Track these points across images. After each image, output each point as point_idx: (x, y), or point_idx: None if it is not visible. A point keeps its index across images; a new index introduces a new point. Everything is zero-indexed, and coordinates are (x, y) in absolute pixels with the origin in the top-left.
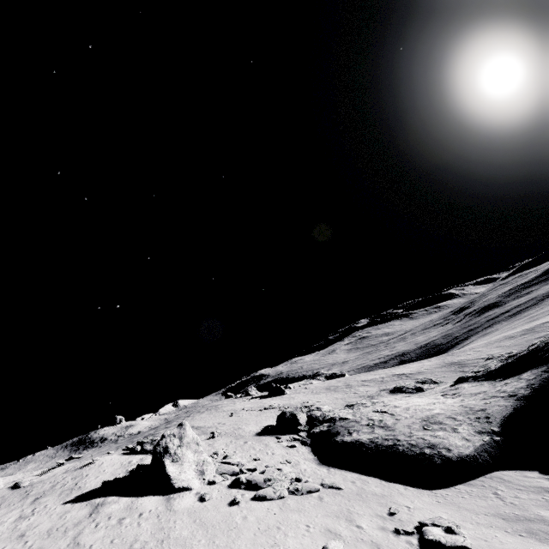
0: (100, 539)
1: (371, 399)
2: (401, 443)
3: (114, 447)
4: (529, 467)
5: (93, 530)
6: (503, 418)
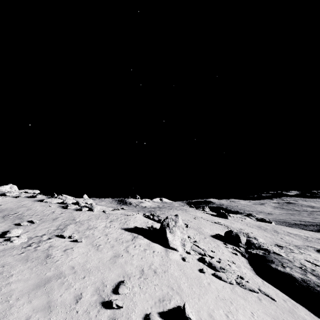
0: (137, 254)
1: (298, 248)
2: None
3: (136, 209)
4: None
5: (133, 248)
6: None
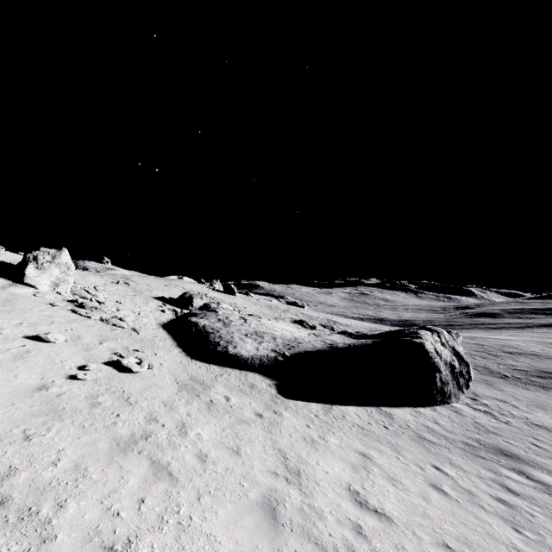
0: None
1: (274, 319)
2: (217, 333)
3: None
4: (278, 380)
5: None
6: (303, 351)
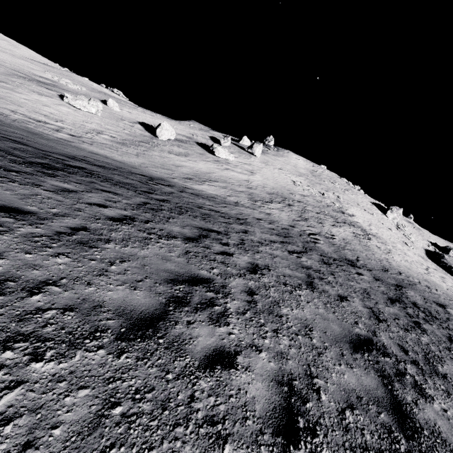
0: (369, 207)
1: None
2: (447, 260)
3: None
4: None
5: (369, 205)
6: None
